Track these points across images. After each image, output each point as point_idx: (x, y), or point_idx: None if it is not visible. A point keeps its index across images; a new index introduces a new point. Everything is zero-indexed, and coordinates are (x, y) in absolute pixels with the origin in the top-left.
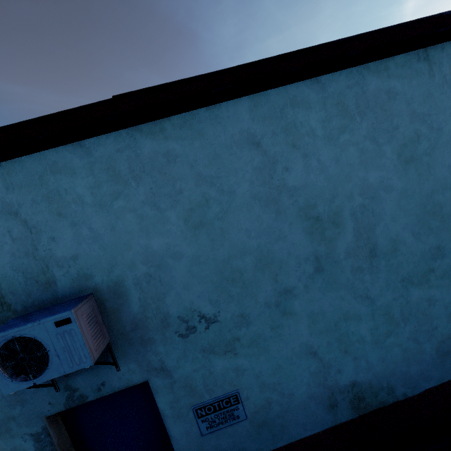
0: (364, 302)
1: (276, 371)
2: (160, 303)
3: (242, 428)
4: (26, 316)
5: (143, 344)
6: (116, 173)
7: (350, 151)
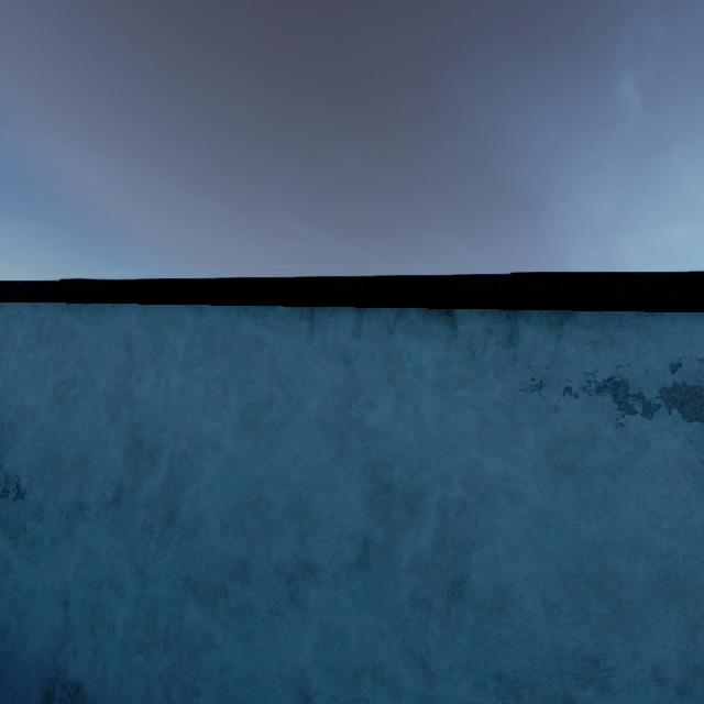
0: (137, 577)
1: (31, 596)
2: (4, 452)
3: None
4: None
5: None
6: (41, 333)
7: (198, 387)
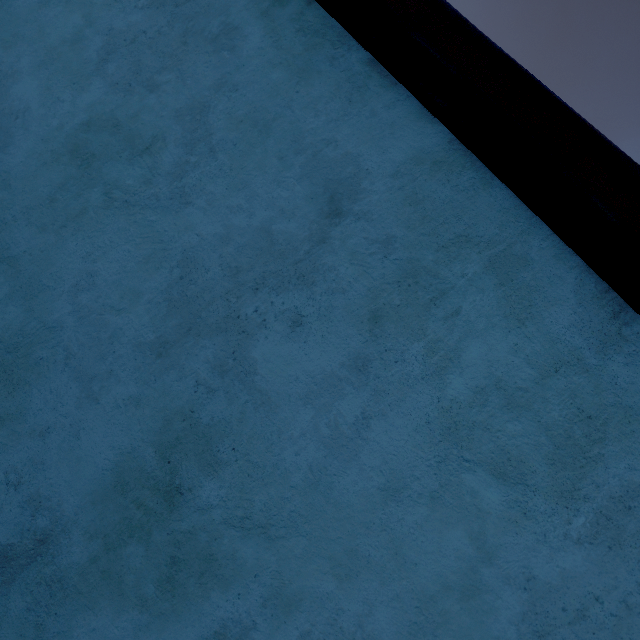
0: None
1: None
2: None
3: None
4: None
5: None
6: None
7: (447, 535)
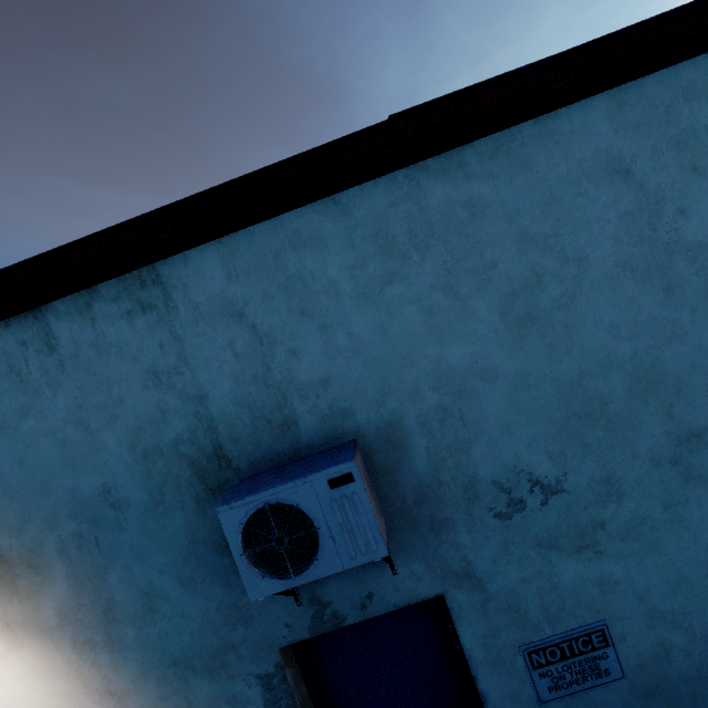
0: None
1: (677, 589)
2: (461, 457)
3: (614, 695)
4: (264, 475)
5: (434, 529)
6: (388, 242)
7: None
